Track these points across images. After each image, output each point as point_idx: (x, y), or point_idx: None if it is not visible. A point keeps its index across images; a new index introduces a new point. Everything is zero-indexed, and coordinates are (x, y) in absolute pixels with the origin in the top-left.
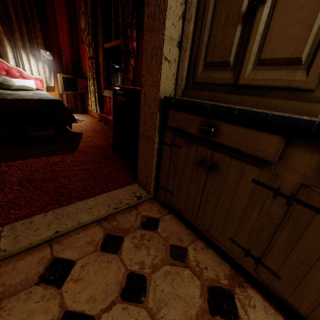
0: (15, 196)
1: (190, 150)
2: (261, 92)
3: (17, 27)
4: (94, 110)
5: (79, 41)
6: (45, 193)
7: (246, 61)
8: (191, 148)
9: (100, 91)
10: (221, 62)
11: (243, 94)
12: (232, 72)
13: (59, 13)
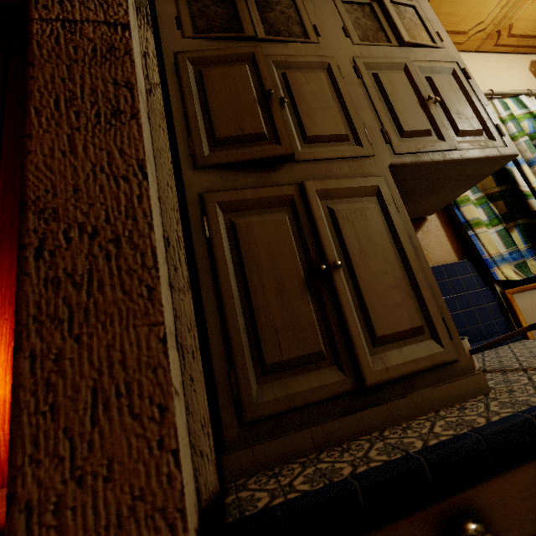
0: None
1: None
2: (403, 385)
3: None
4: None
5: None
6: None
7: (358, 345)
8: None
9: None
10: (305, 356)
11: (380, 400)
12: (334, 368)
13: None
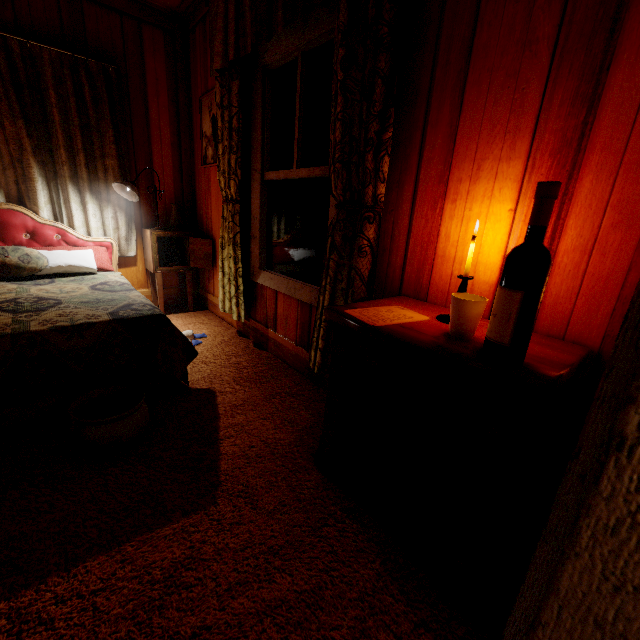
0: None
1: None
2: None
3: (63, 138)
4: (232, 315)
5: (195, 158)
6: None
7: None
8: None
9: (248, 271)
10: None
11: None
12: None
13: (156, 103)
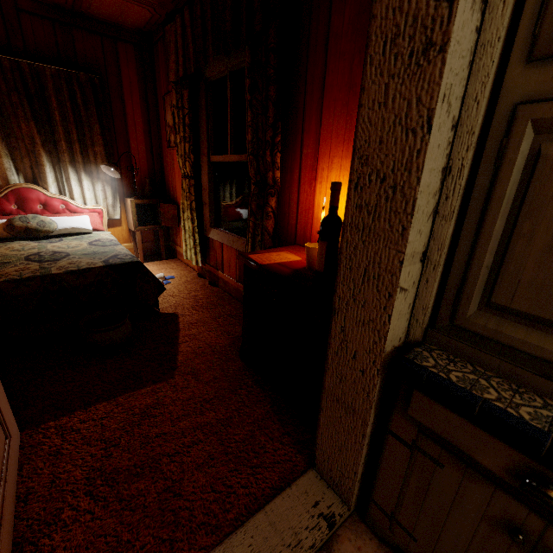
0: (86, 533)
1: (472, 486)
2: None
3: (63, 132)
4: (192, 261)
5: (162, 141)
6: (142, 518)
7: None
8: (475, 483)
9: (202, 228)
10: (537, 317)
11: None
12: None
13: (131, 101)
